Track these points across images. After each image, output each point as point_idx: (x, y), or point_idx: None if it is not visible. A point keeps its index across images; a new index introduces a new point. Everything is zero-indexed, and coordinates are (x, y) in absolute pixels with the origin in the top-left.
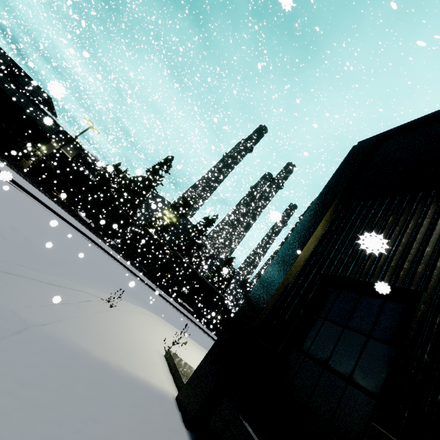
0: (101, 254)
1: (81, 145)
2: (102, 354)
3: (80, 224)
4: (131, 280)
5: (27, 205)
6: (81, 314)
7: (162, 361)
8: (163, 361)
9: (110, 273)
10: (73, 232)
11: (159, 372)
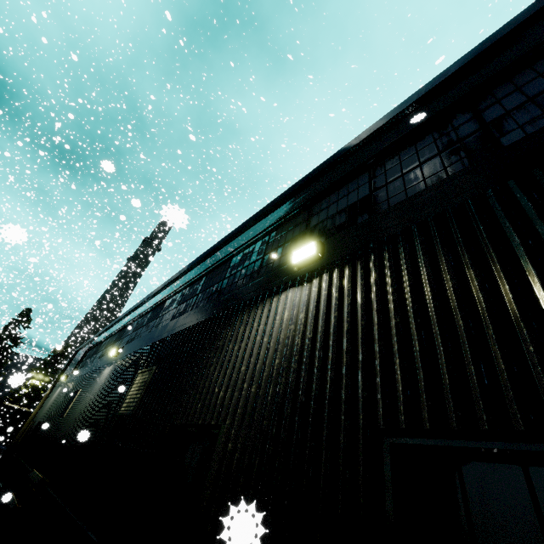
0: None
1: None
2: None
3: None
4: None
5: None
6: None
7: None
8: None
9: None
10: None
11: None
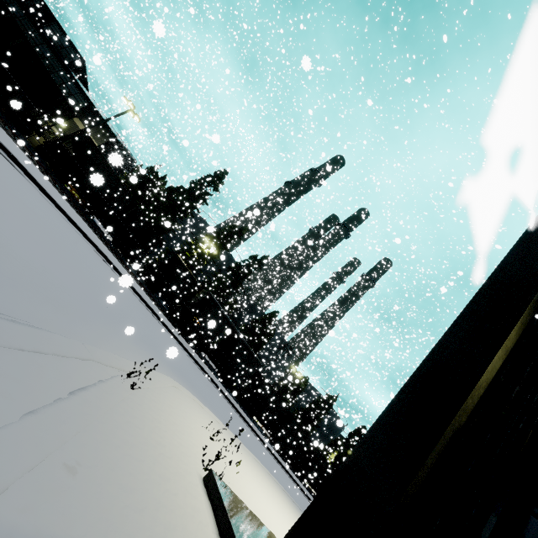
0: (117, 280)
1: (113, 132)
2: (120, 535)
3: (95, 234)
4: (151, 323)
5: (27, 195)
6: (86, 422)
7: (202, 495)
8: (204, 496)
9: (127, 313)
10: (85, 245)
11: (202, 533)
